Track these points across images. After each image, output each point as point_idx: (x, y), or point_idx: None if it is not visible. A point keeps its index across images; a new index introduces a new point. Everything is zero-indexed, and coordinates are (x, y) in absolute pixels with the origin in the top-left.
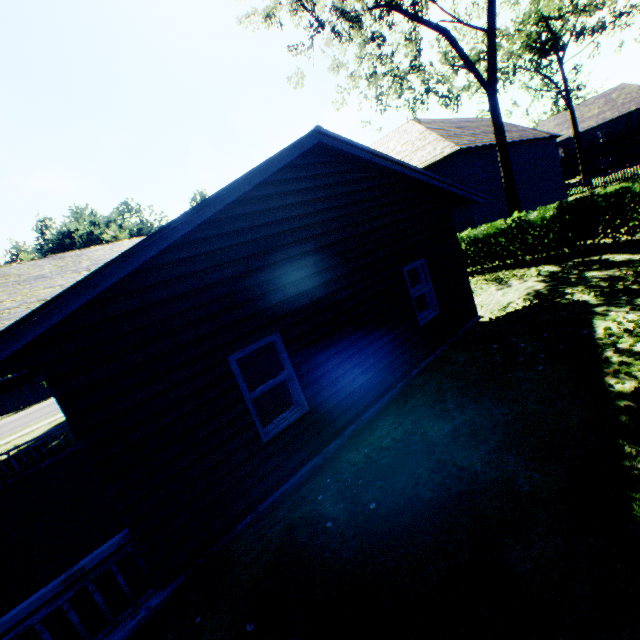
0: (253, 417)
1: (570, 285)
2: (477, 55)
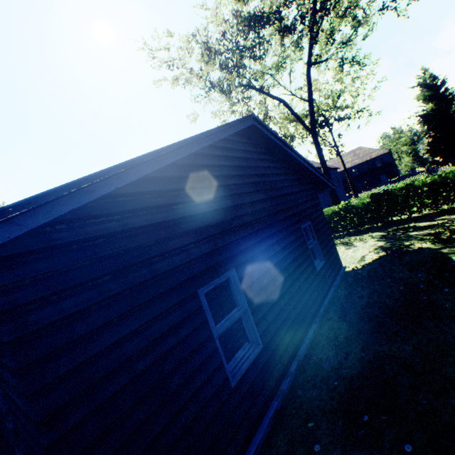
0: (221, 357)
1: (404, 240)
2: (300, 116)
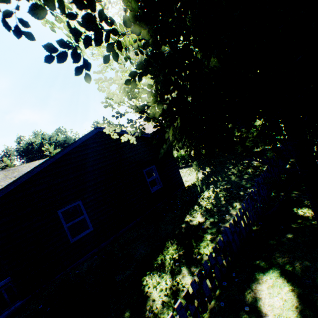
0: (67, 233)
1: None
2: None
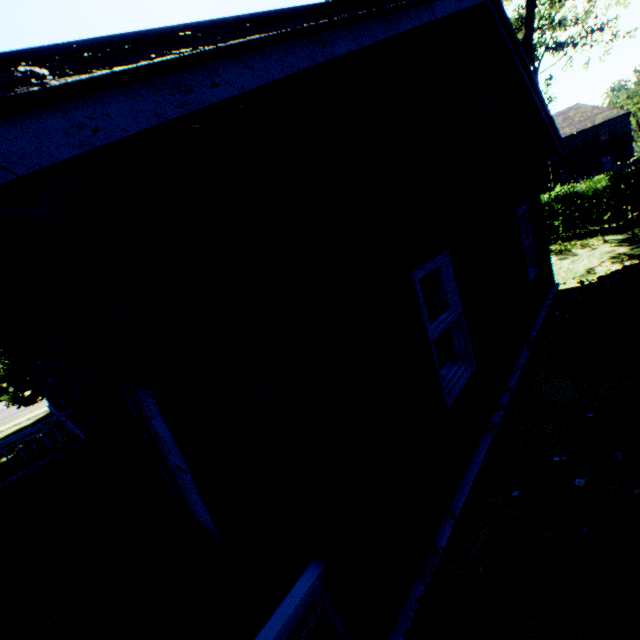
0: (437, 370)
1: None
2: None
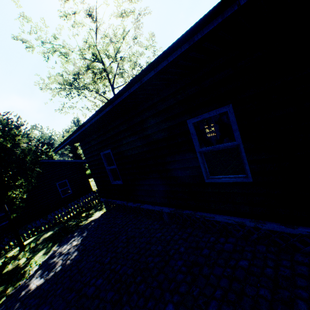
0: None
1: None
2: None
